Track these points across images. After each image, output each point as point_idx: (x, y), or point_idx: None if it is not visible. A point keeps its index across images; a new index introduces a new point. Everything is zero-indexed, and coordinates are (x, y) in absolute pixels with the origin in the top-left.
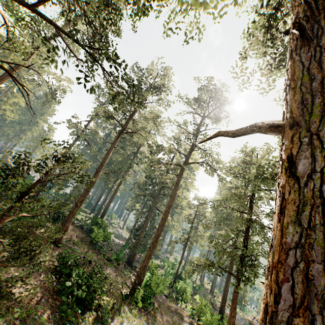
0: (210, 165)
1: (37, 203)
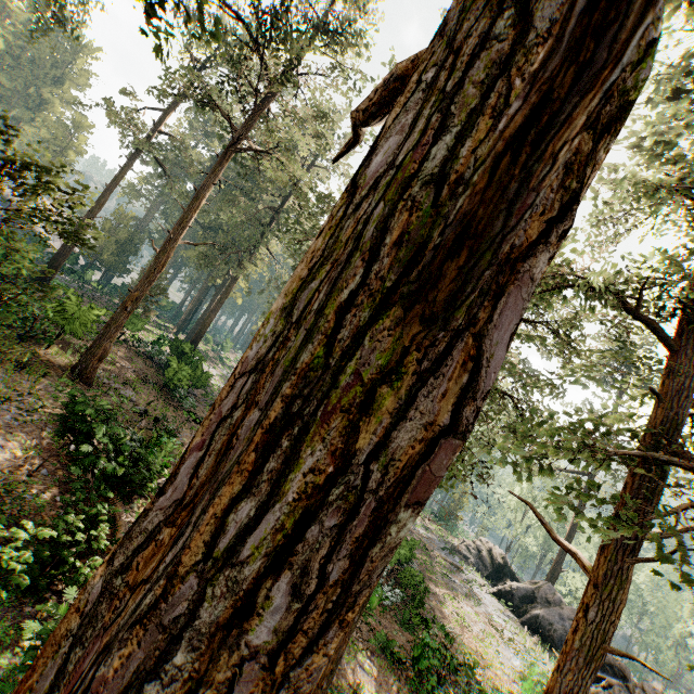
0: None
1: None
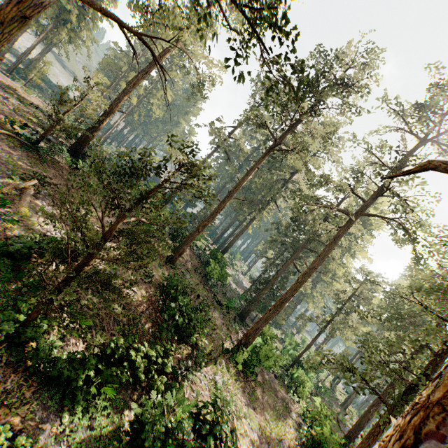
0: (405, 227)
1: (155, 212)
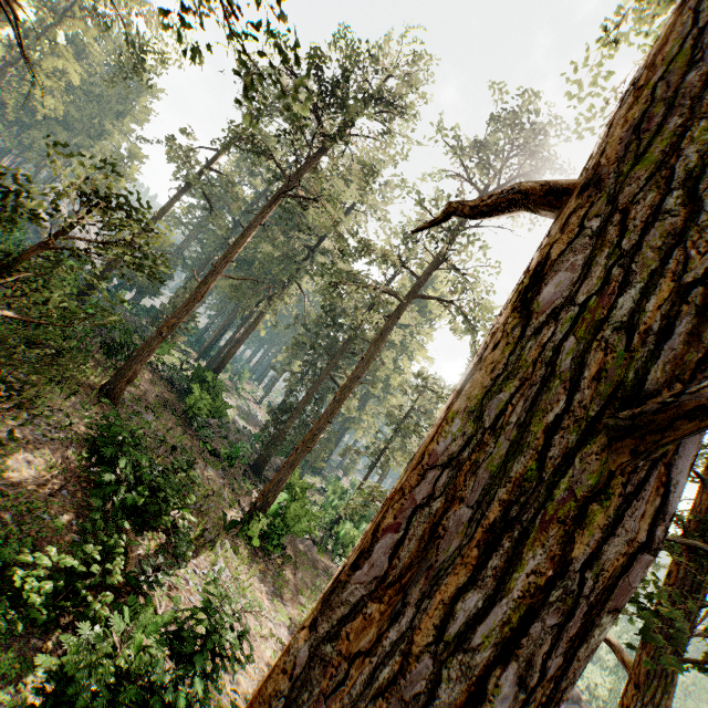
0: (464, 311)
1: (35, 295)
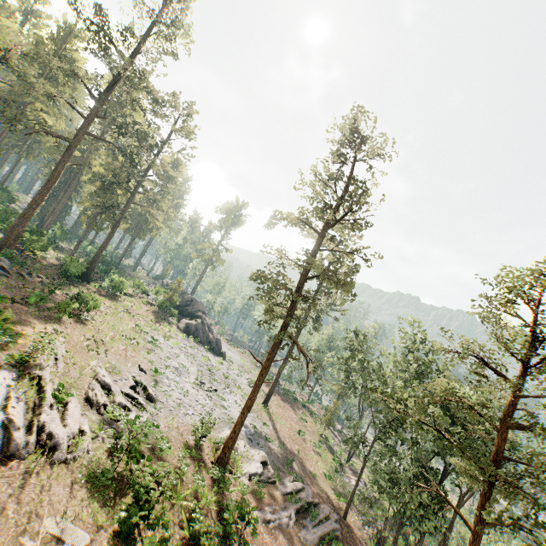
0: None
1: None
